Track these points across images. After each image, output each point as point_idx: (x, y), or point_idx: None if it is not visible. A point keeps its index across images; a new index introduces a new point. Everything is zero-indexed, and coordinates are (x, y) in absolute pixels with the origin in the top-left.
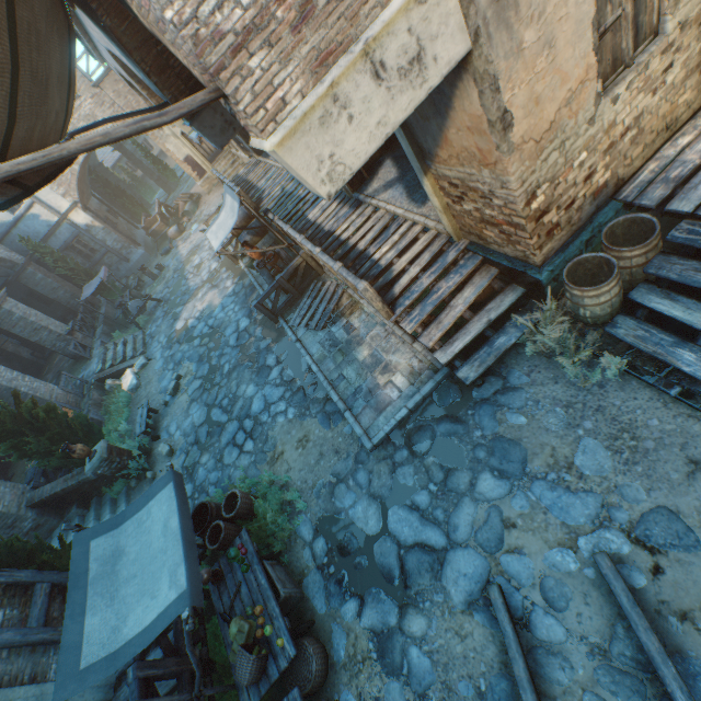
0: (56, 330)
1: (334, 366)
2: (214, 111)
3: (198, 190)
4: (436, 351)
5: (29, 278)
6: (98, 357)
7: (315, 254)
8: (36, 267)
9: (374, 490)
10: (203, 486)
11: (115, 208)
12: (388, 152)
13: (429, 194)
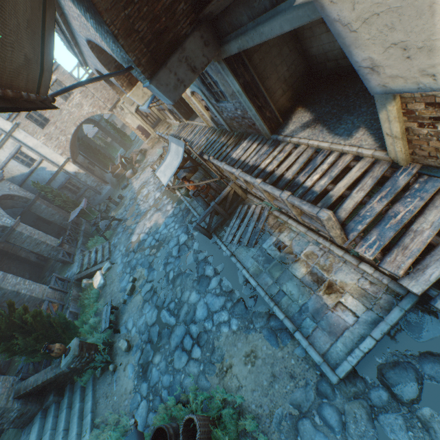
0: (51, 243)
1: (272, 281)
2: (169, 71)
3: (145, 146)
4: (402, 277)
5: (36, 208)
6: (77, 262)
7: (257, 184)
8: (42, 201)
9: (351, 438)
10: (156, 388)
11: (93, 161)
12: (297, 103)
13: (385, 121)
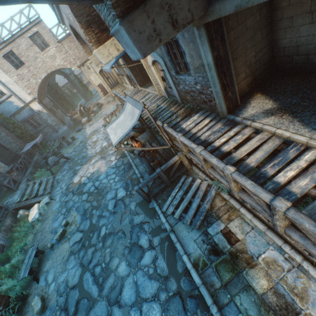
0: None
1: (220, 283)
2: (146, 15)
3: (102, 101)
4: None
5: None
6: (20, 190)
7: (229, 173)
8: (2, 129)
9: None
10: None
11: (58, 104)
12: (255, 89)
13: None
